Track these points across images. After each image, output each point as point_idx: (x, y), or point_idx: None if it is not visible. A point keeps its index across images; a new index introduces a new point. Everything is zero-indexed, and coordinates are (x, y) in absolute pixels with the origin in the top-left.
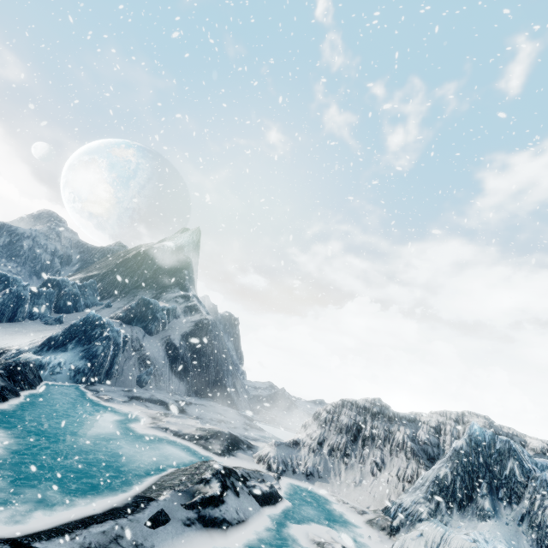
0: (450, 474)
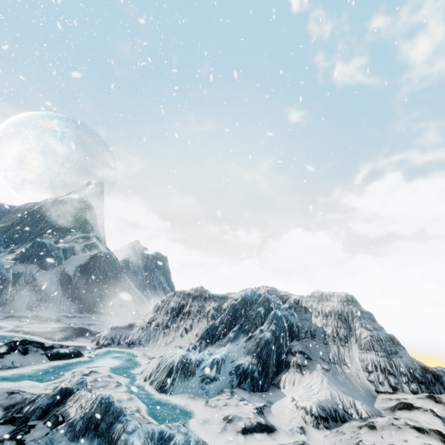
0: (218, 323)
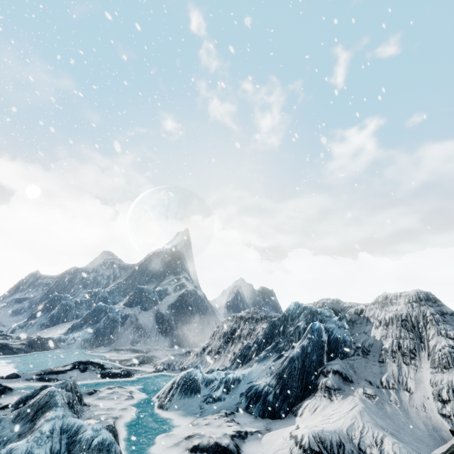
0: (253, 343)
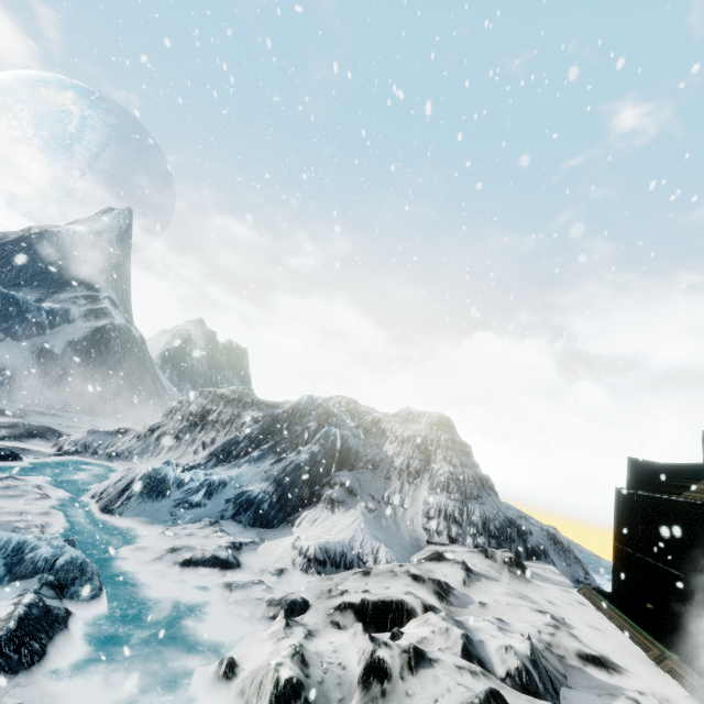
0: (243, 437)
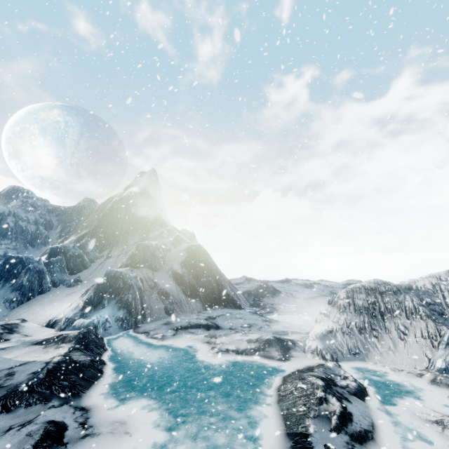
0: None
